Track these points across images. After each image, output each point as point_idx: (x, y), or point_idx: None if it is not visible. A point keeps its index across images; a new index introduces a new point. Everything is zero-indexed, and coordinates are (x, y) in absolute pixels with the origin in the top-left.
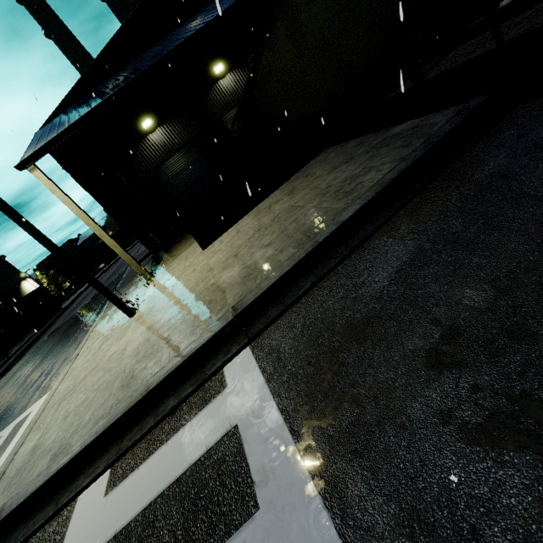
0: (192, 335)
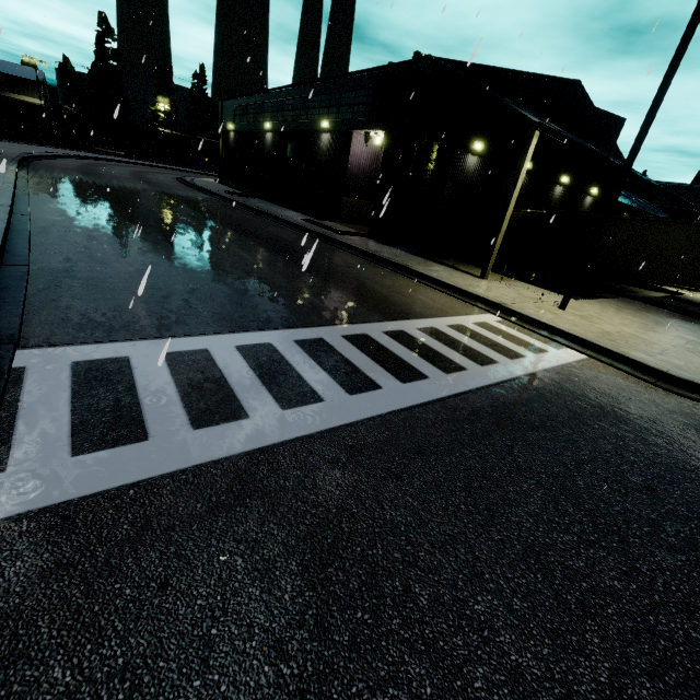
0: None
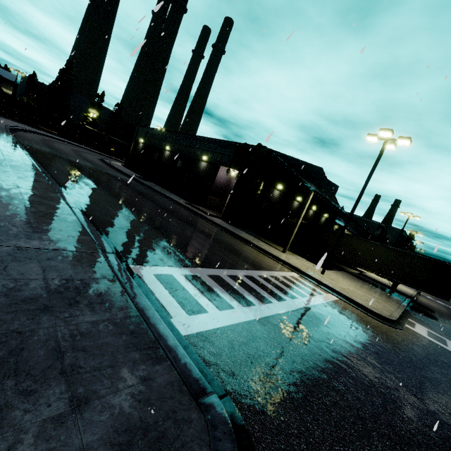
0: (392, 307)
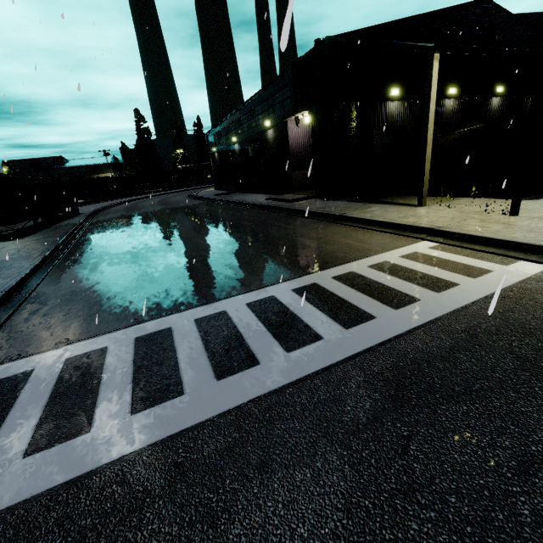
0: None
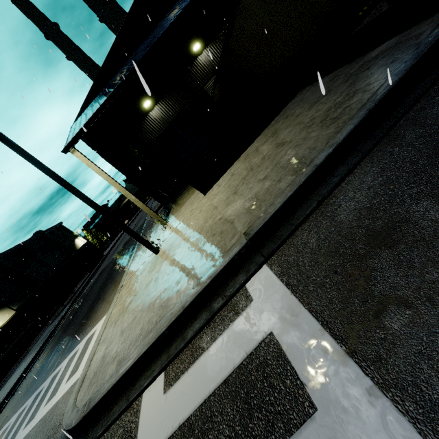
0: (212, 260)
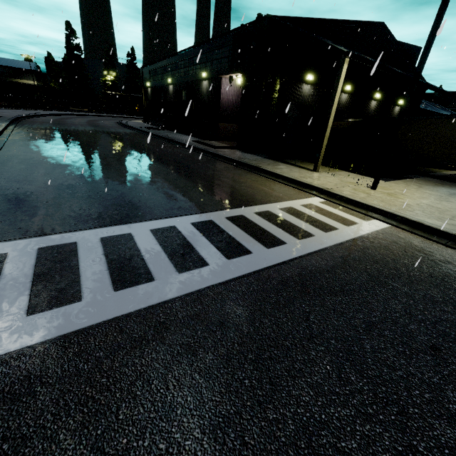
0: None
